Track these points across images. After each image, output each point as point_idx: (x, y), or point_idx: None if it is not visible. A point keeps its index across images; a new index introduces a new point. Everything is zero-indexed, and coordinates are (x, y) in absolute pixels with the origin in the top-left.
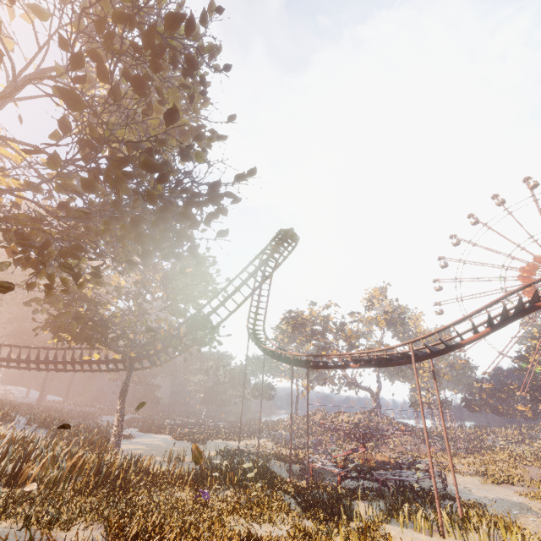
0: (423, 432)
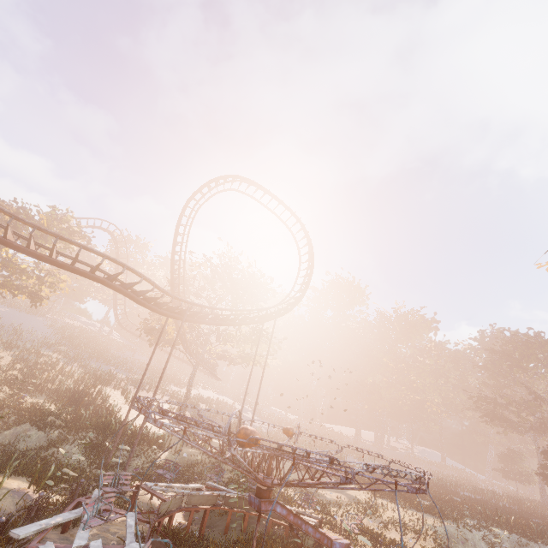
0: None
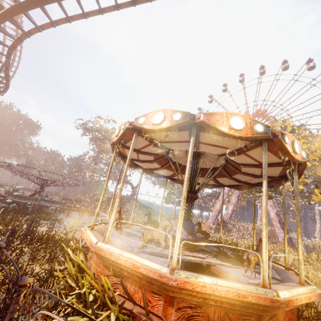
0: (153, 211)
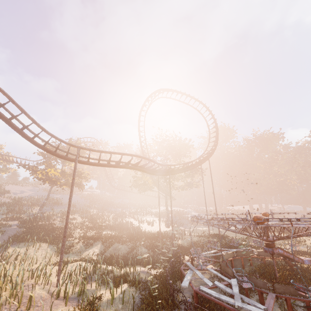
0: None
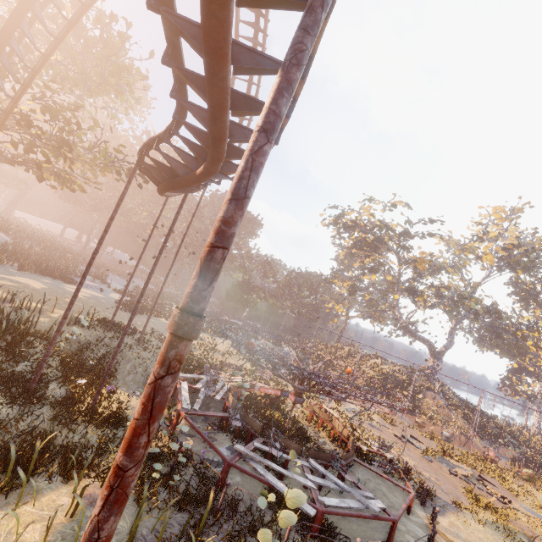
0: (494, 424)
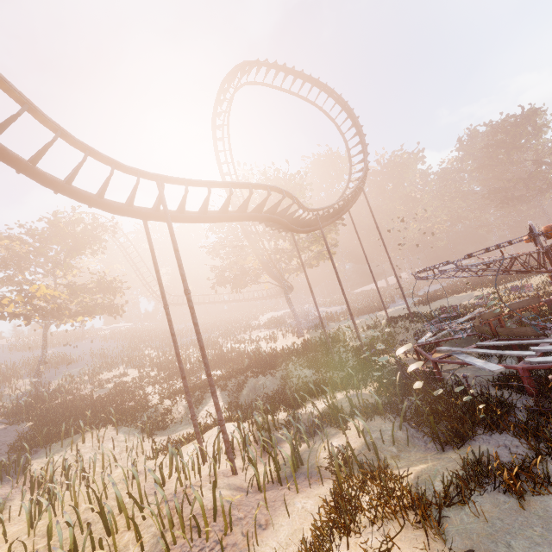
0: None
